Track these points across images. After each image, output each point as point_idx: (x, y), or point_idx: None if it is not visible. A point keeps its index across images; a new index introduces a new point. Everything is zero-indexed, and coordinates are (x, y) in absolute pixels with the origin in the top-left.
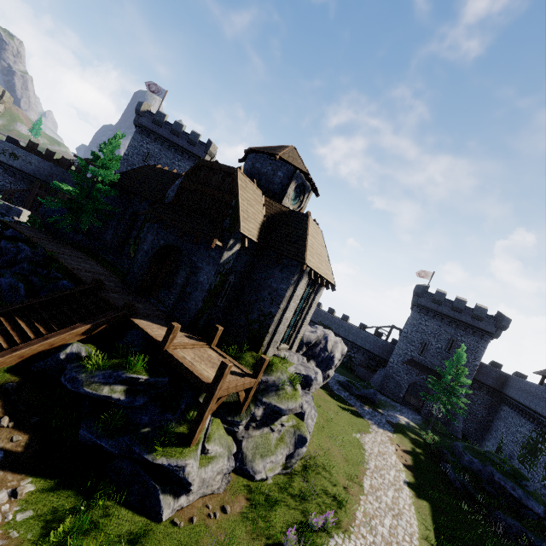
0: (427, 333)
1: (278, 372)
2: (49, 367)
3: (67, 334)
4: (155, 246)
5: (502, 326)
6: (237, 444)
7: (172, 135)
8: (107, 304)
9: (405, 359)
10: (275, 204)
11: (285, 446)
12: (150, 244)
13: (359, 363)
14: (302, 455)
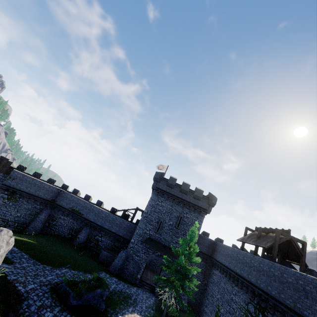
0: (163, 212)
1: None
2: None
3: None
4: None
5: (212, 203)
6: None
7: None
8: None
9: (144, 238)
10: None
11: None
12: None
13: (105, 246)
14: None
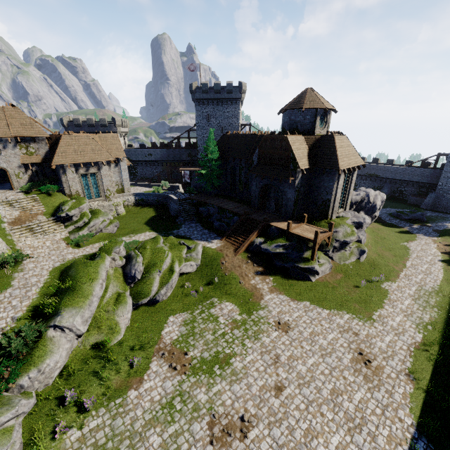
0: None
1: (341, 226)
2: (255, 248)
3: (253, 236)
4: (258, 187)
5: None
6: (330, 259)
7: (216, 94)
8: (255, 221)
9: None
10: (311, 137)
11: (354, 256)
12: (255, 186)
13: (410, 193)
14: (364, 258)
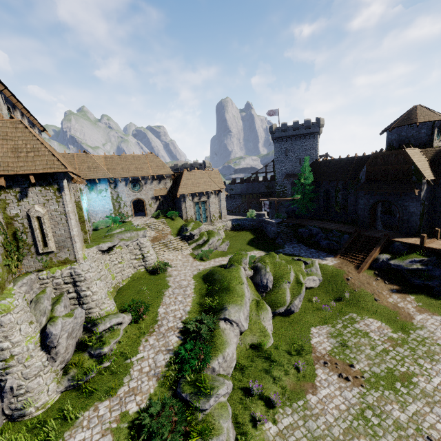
0: None
1: None
2: (380, 265)
3: (375, 253)
4: (367, 204)
5: None
6: None
7: (294, 131)
8: (372, 238)
9: None
10: (429, 150)
11: None
12: (363, 204)
13: None
14: None
